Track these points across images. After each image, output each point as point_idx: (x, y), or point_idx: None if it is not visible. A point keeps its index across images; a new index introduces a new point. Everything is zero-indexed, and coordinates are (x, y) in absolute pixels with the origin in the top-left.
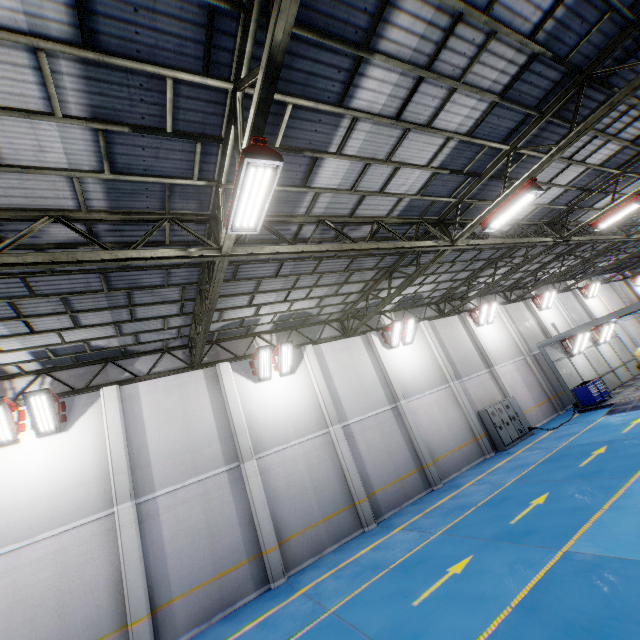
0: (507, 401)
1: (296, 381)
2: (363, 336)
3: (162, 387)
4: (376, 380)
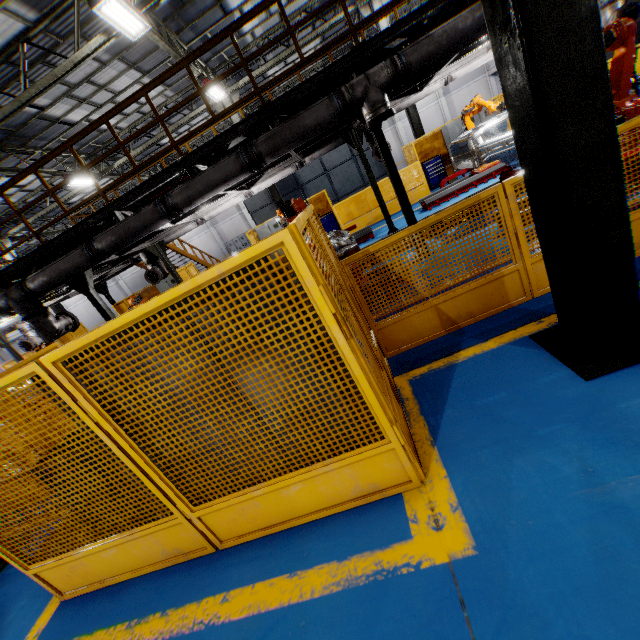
0: (243, 235)
1: None
2: None
3: None
4: None
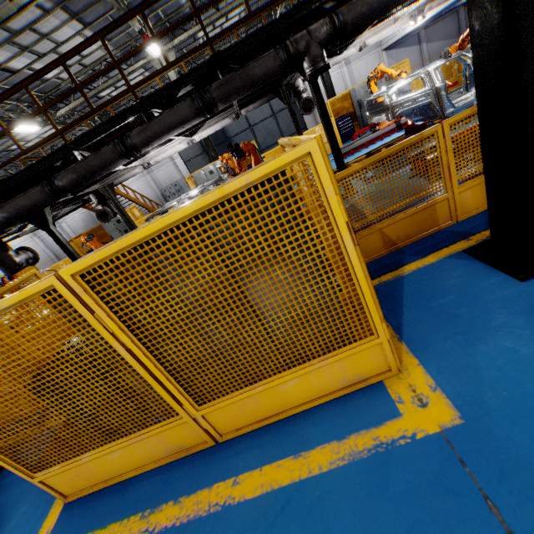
0: (176, 182)
1: None
2: None
3: None
4: None
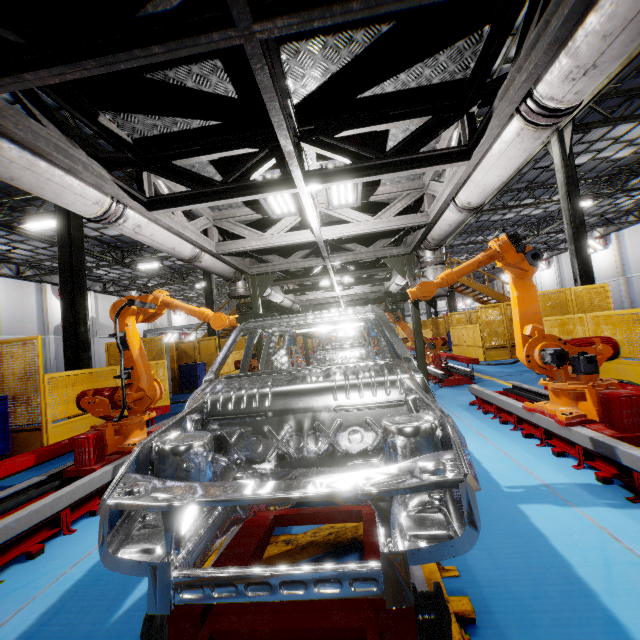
0: None
1: (607, 253)
2: None
3: (566, 256)
4: None
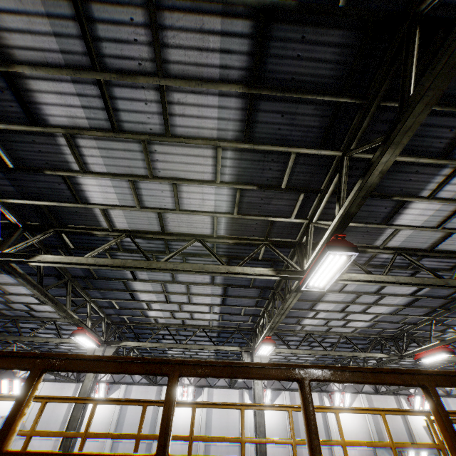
0: None
1: None
2: (240, 390)
3: (140, 390)
4: (237, 421)
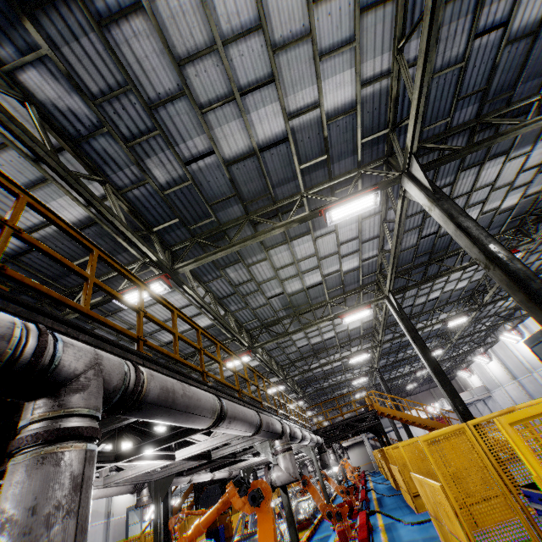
0: None
1: None
2: None
3: (497, 347)
4: None
